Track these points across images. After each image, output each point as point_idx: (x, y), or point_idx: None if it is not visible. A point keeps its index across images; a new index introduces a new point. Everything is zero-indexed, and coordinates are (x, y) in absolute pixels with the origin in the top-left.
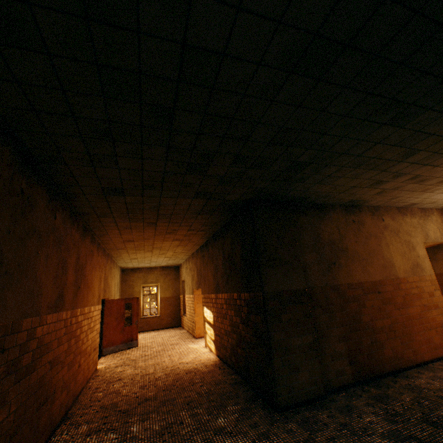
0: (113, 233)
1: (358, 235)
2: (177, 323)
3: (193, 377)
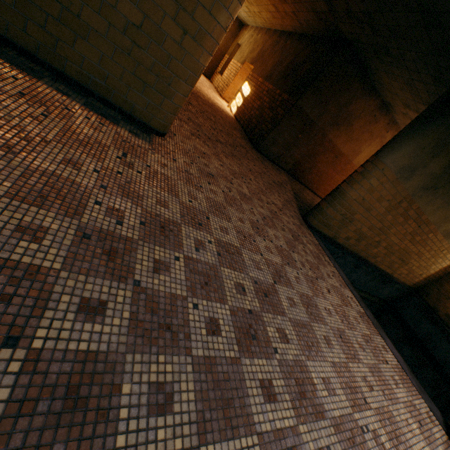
0: None
1: (365, 125)
2: (208, 75)
3: (222, 112)
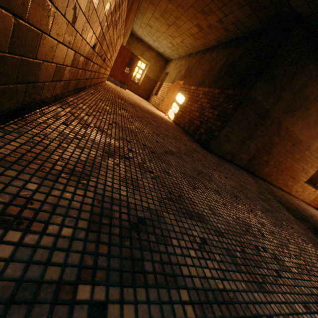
0: None
1: None
2: (146, 98)
3: (162, 118)
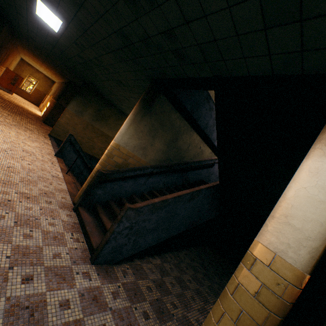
0: (26, 52)
1: None
2: (37, 104)
3: (29, 111)
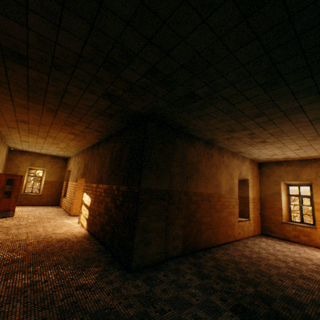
0: (6, 108)
1: (208, 163)
2: (56, 203)
3: (63, 245)
